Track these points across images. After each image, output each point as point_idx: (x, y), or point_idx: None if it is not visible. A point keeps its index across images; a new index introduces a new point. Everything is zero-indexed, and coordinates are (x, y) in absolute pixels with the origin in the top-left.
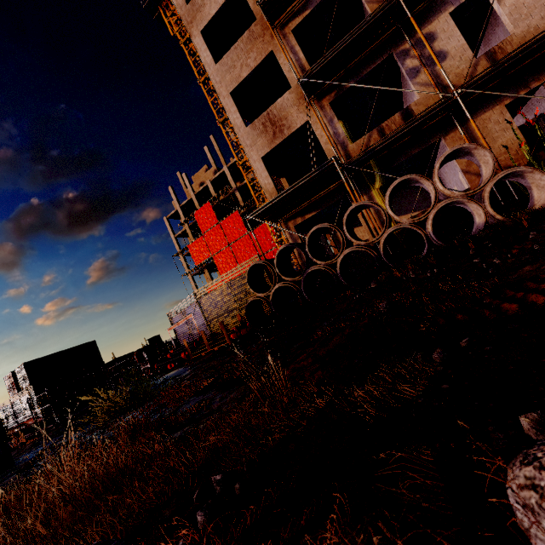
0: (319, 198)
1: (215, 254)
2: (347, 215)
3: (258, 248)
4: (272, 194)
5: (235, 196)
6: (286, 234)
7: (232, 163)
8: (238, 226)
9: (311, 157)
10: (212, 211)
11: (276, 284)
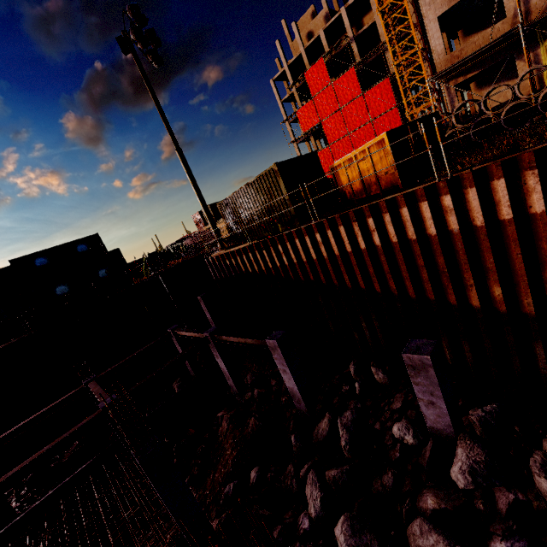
0: (486, 58)
1: (324, 119)
2: (521, 76)
3: (371, 111)
4: (439, 55)
5: (349, 48)
6: (445, 93)
7: (351, 3)
8: (351, 86)
9: (477, 5)
10: (325, 70)
11: (449, 130)
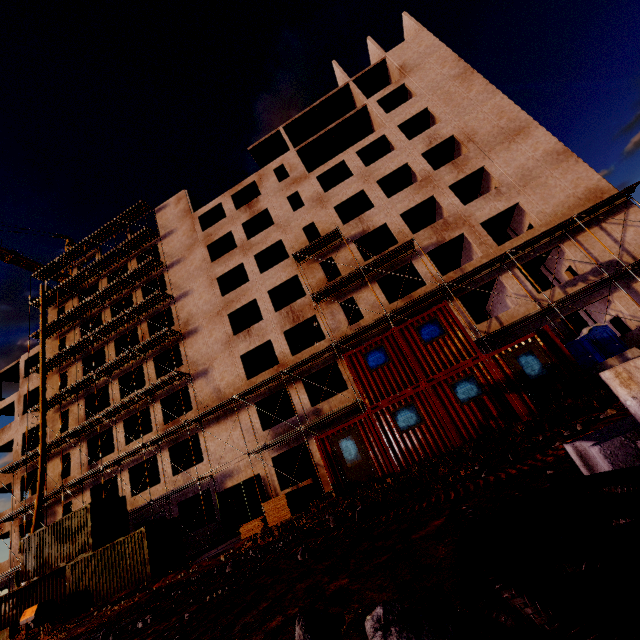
0: None
1: None
2: None
3: None
4: None
5: None
6: None
7: None
8: None
9: None
10: None
11: None
